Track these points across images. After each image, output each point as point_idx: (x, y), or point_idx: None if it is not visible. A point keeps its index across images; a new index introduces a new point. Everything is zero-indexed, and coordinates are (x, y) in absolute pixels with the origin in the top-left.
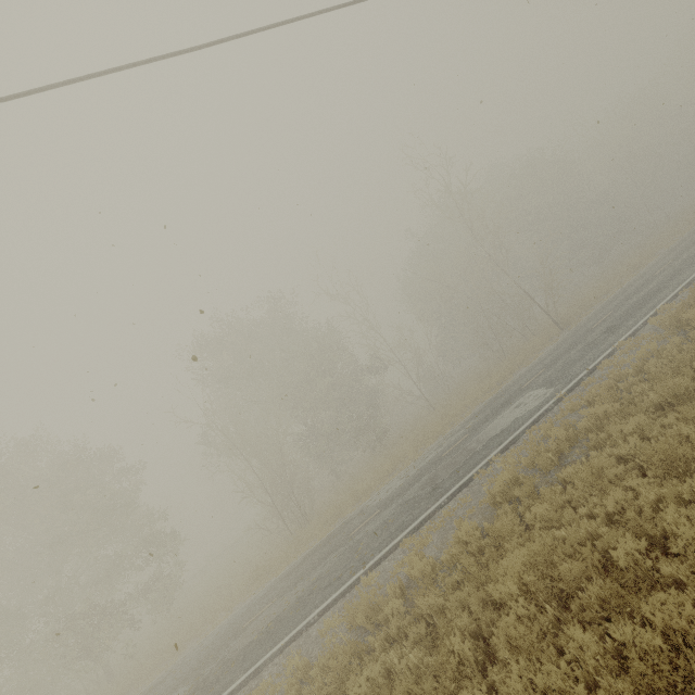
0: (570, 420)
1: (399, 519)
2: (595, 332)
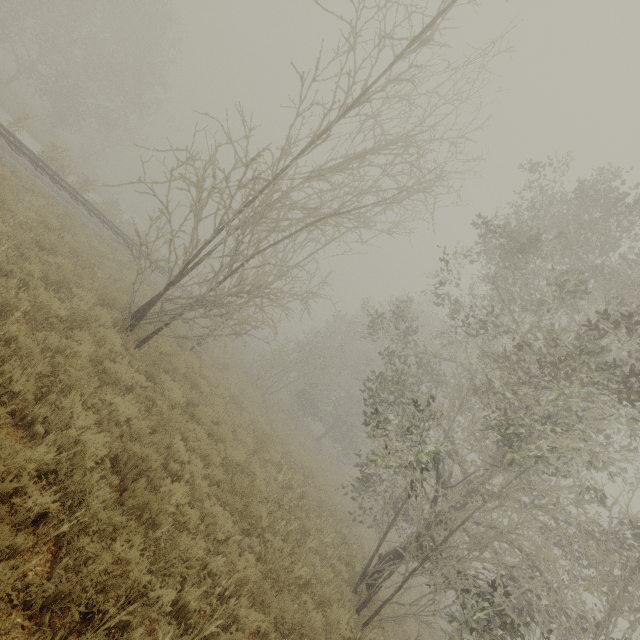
0: None
1: None
2: None
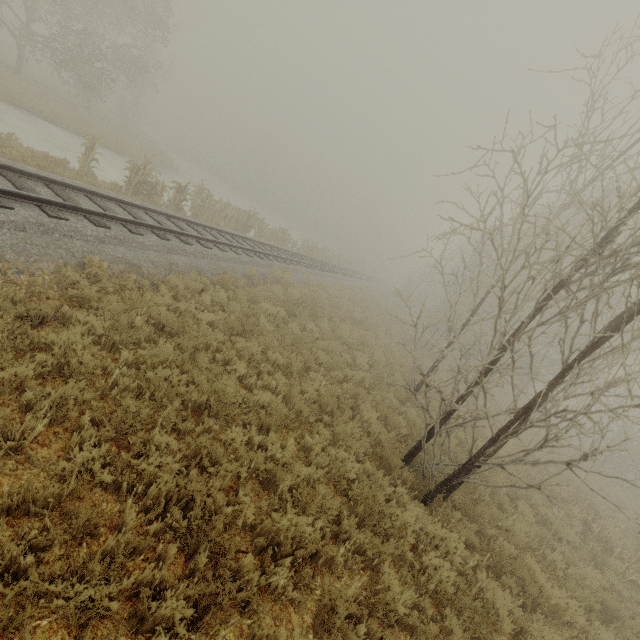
0: None
1: None
2: None
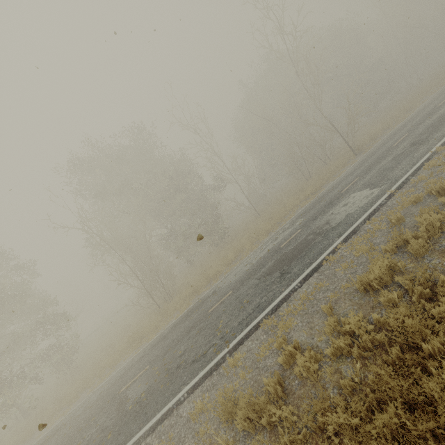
0: (433, 207)
1: (253, 300)
2: (400, 147)
